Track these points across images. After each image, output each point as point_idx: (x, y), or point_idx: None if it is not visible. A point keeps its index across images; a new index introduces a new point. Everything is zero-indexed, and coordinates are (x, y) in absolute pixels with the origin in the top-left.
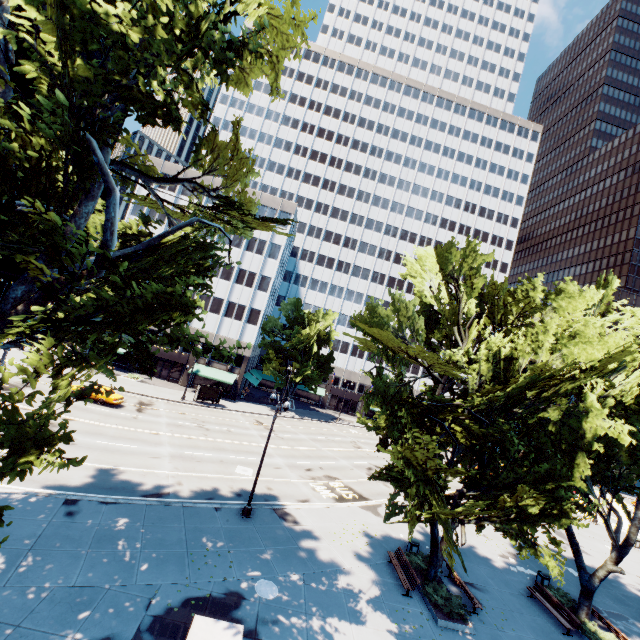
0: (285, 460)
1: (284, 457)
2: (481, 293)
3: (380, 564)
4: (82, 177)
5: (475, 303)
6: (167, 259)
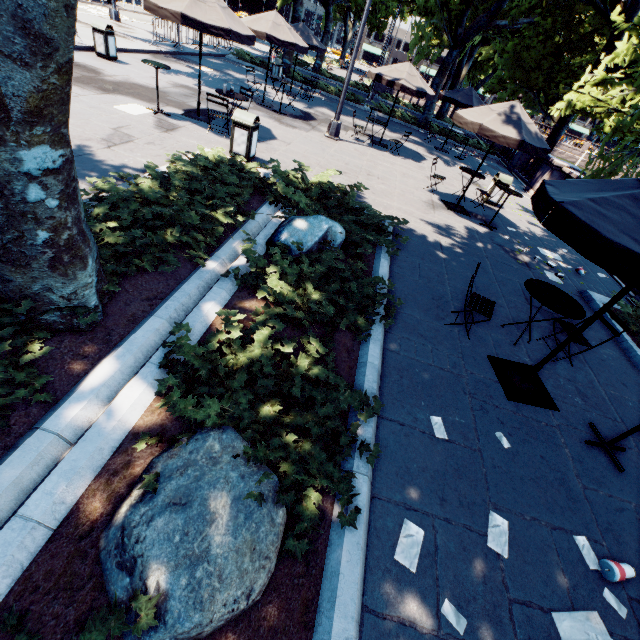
0: None
1: None
2: None
3: None
4: None
5: None
6: None
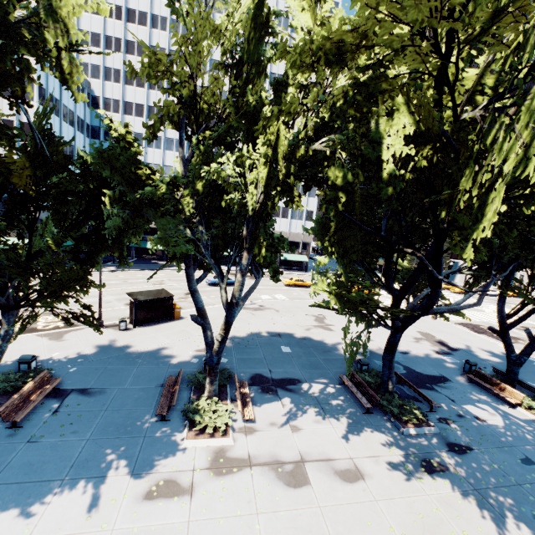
0: None
1: None
2: None
3: None
4: None
5: None
6: None
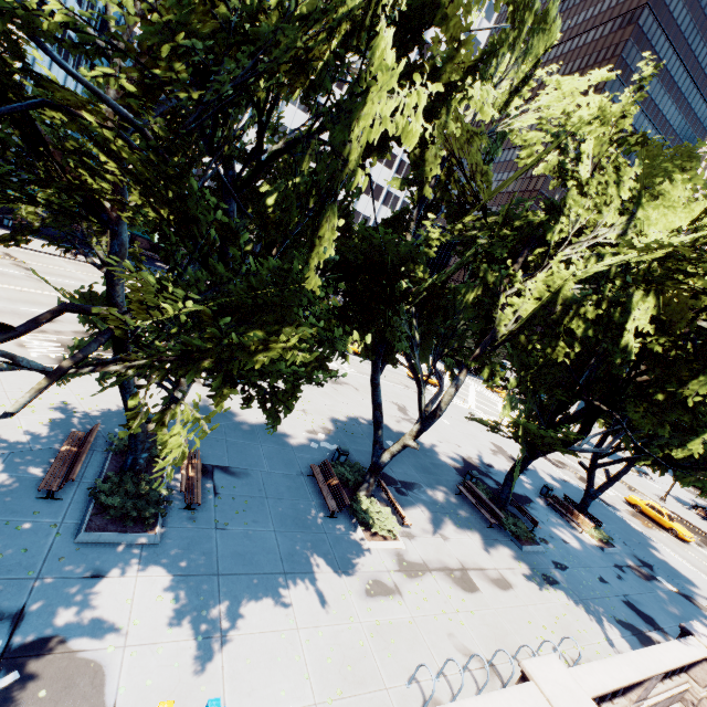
0: (1, 304)
1: (4, 300)
2: None
3: (42, 451)
4: None
5: None
6: None
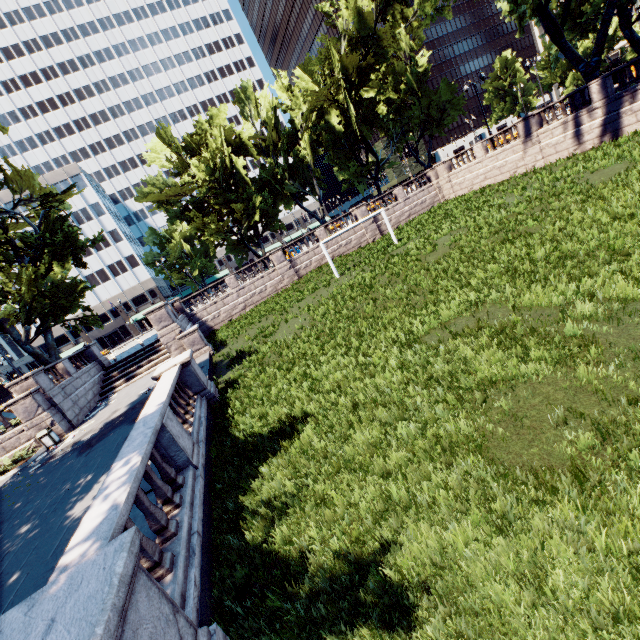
0: None
1: None
2: (183, 146)
3: None
4: (2, 223)
5: (185, 152)
6: (53, 228)
